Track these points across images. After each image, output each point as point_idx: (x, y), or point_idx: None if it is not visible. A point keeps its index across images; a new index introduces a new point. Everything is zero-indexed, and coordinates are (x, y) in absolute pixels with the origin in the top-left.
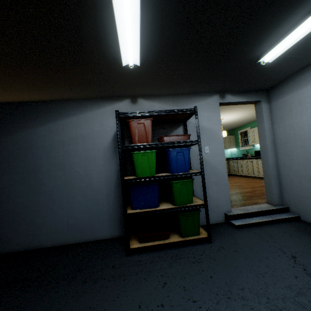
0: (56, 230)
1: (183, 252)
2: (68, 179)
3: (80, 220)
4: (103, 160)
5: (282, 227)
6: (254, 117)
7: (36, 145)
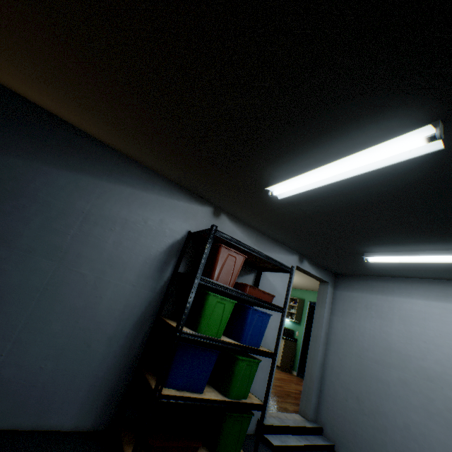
0: None
1: None
2: (58, 281)
3: (29, 375)
4: (137, 274)
5: None
6: None
7: (33, 194)
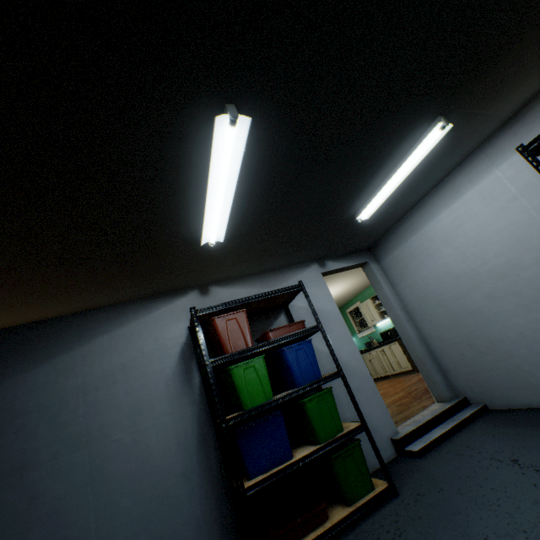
0: None
1: (366, 532)
2: (99, 463)
3: None
4: (168, 401)
5: (475, 428)
6: (360, 286)
7: (24, 408)
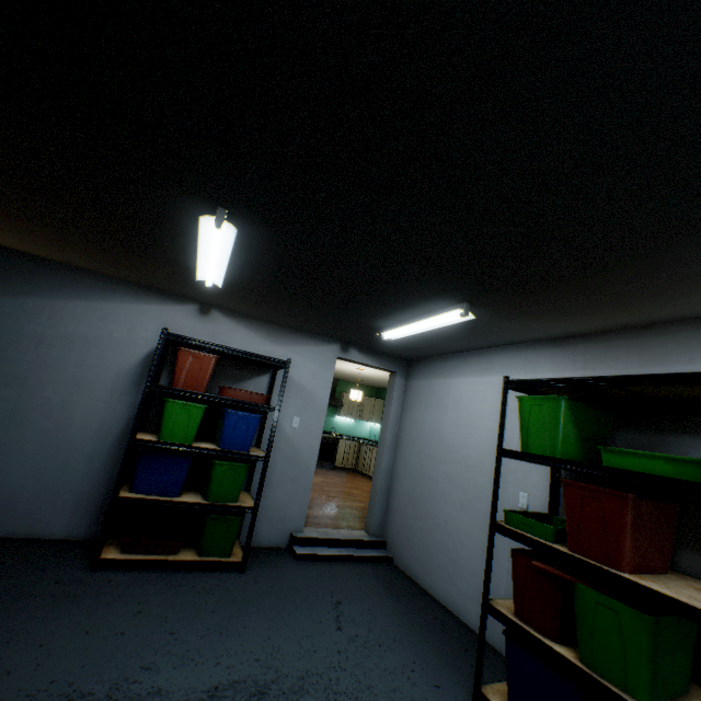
0: None
1: (192, 579)
2: (23, 407)
3: (13, 493)
4: (110, 391)
5: (360, 567)
6: None
7: None
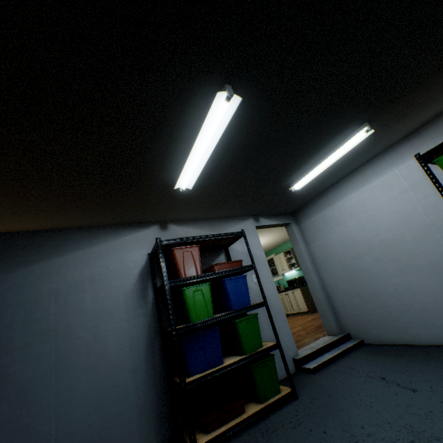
0: None
1: (273, 422)
2: (64, 354)
3: (83, 436)
4: (126, 310)
5: (354, 355)
6: (277, 242)
7: (3, 303)
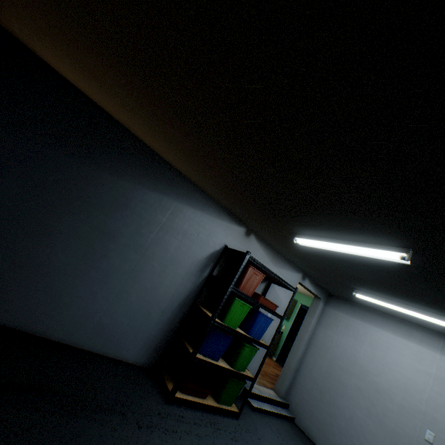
0: (78, 322)
1: (219, 422)
2: (139, 268)
3: (115, 325)
4: (186, 271)
5: (284, 424)
6: None
7: (134, 208)
